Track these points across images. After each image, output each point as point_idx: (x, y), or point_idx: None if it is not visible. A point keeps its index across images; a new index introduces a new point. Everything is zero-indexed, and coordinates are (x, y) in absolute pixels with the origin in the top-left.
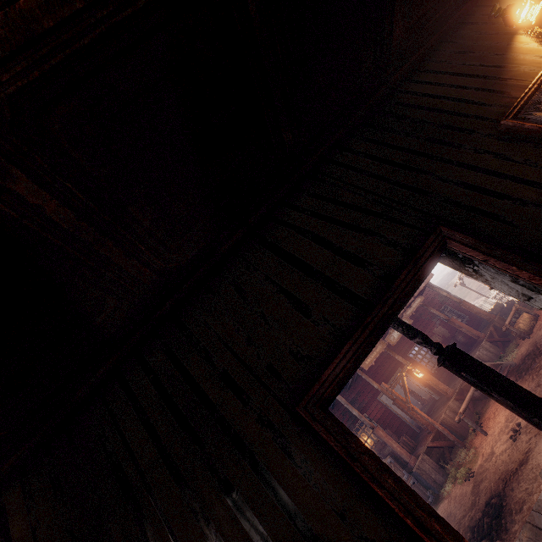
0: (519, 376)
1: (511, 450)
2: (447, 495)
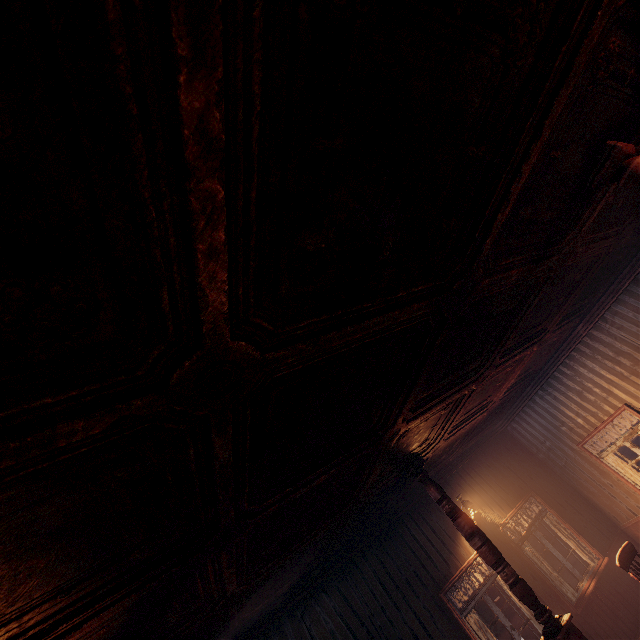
0: None
1: None
2: None
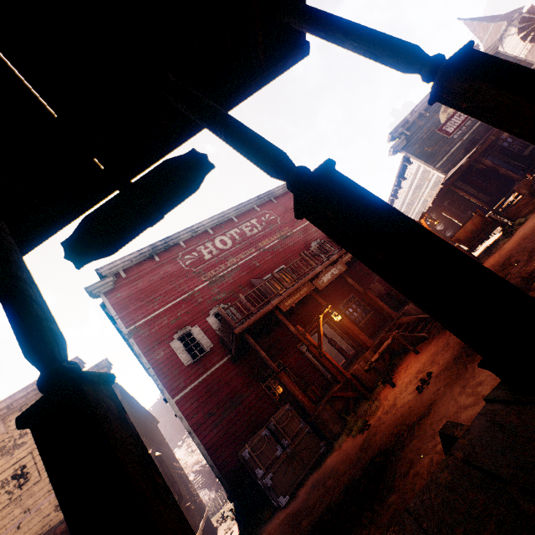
0: (442, 328)
1: (414, 402)
2: (338, 448)
